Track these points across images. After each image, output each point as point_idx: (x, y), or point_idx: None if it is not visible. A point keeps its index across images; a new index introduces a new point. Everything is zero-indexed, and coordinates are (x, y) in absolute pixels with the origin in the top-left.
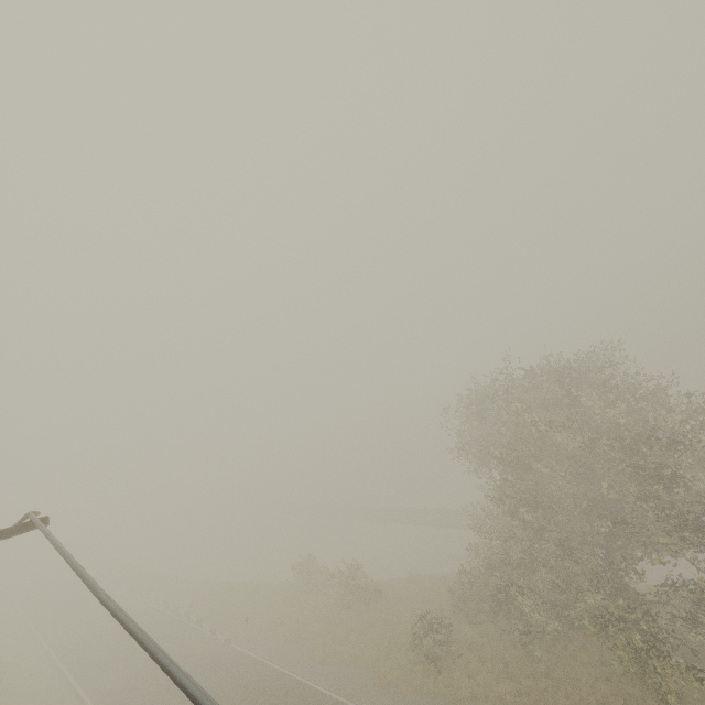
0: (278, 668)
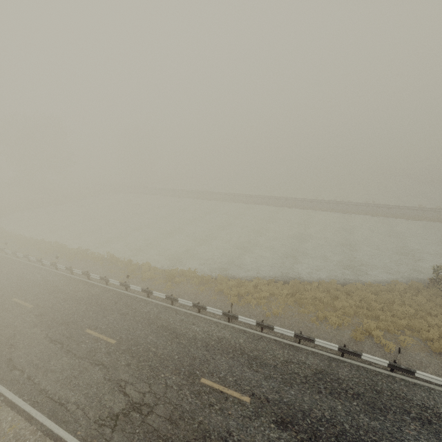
0: None
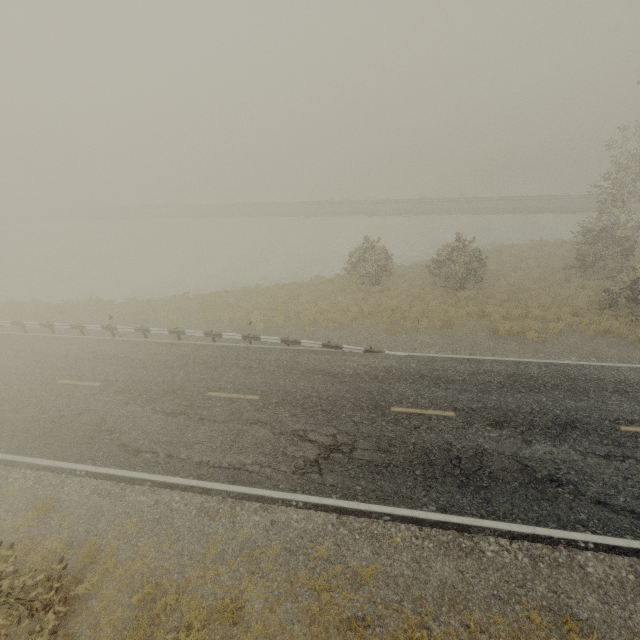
0: (499, 359)
